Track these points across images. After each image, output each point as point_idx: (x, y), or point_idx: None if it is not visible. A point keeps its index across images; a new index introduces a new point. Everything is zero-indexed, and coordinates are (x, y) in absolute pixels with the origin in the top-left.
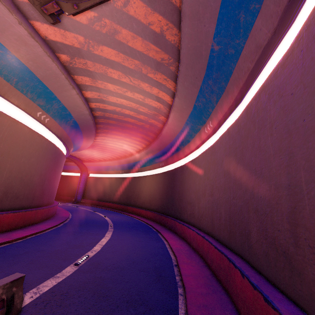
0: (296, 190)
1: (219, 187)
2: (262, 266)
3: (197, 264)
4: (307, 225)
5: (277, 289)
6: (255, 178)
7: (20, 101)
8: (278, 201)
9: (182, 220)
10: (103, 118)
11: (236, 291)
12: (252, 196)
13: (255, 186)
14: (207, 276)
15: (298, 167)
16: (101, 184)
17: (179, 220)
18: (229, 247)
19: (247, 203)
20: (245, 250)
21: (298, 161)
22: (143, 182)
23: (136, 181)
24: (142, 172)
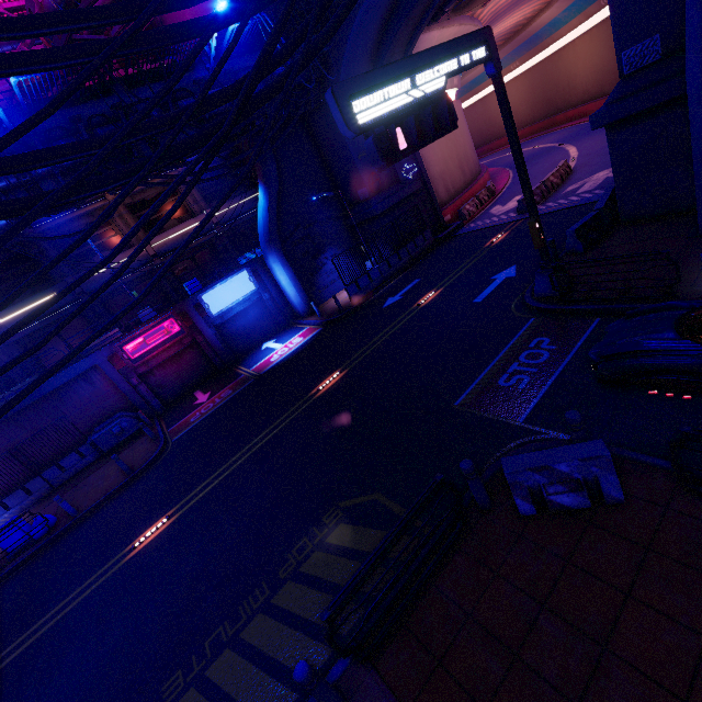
0: None
1: None
2: None
3: None
4: None
5: None
6: None
7: (448, 84)
8: None
9: None
10: (491, 18)
11: None
12: None
13: None
14: None
15: None
16: (483, 114)
17: None
18: None
19: None
20: None
21: None
22: (572, 57)
23: (554, 64)
24: (562, 38)
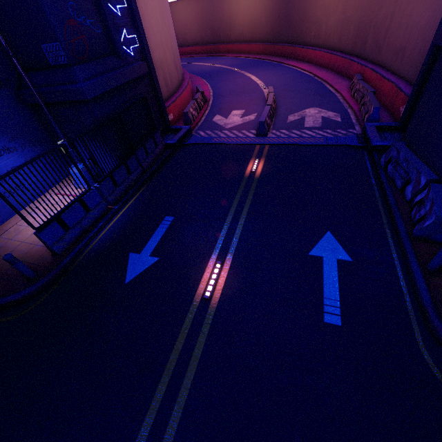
0: (393, 16)
1: (353, 5)
2: (368, 57)
3: (327, 73)
4: (389, 33)
5: (371, 63)
6: (381, 3)
7: None
8: (385, 21)
9: (303, 45)
10: None
11: (352, 73)
12: (375, 17)
13: (379, 10)
14: (335, 75)
15: (398, 4)
16: None
17: (299, 45)
18: (351, 54)
19: (371, 21)
20: (361, 52)
21: (399, 1)
22: (235, 0)
23: None
24: None
